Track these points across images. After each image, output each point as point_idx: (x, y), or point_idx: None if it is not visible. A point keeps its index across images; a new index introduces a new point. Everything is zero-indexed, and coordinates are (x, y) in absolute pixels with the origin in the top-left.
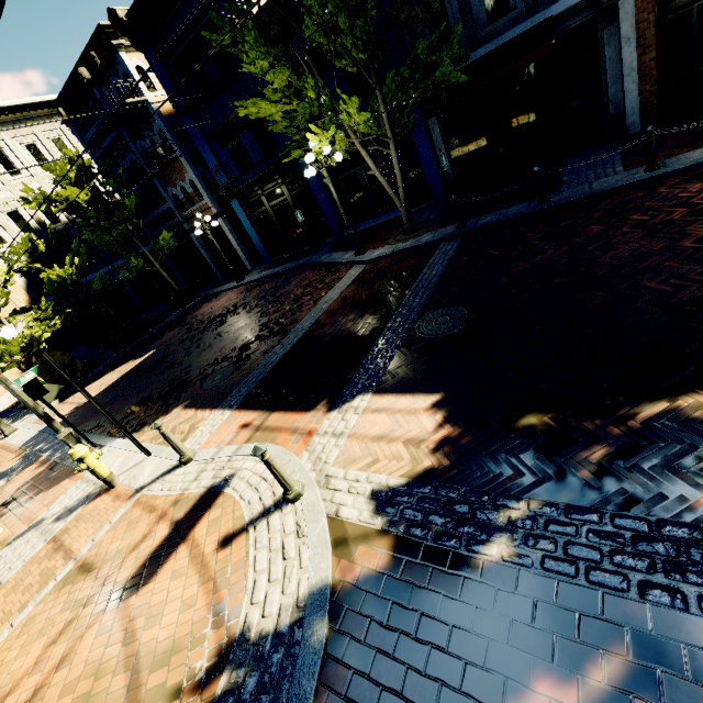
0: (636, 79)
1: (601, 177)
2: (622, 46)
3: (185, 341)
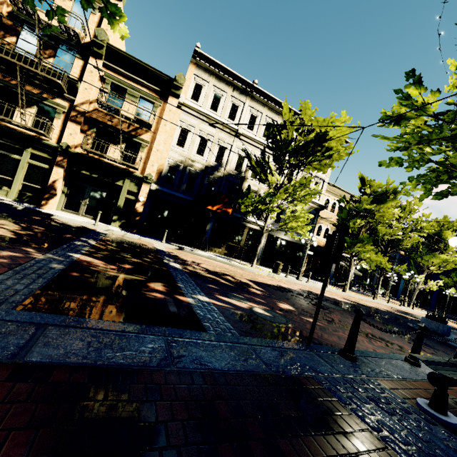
0: None
1: None
2: None
3: None
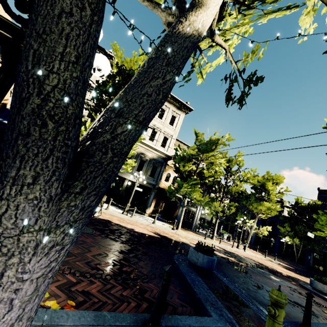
0: None
1: None
2: None
3: None
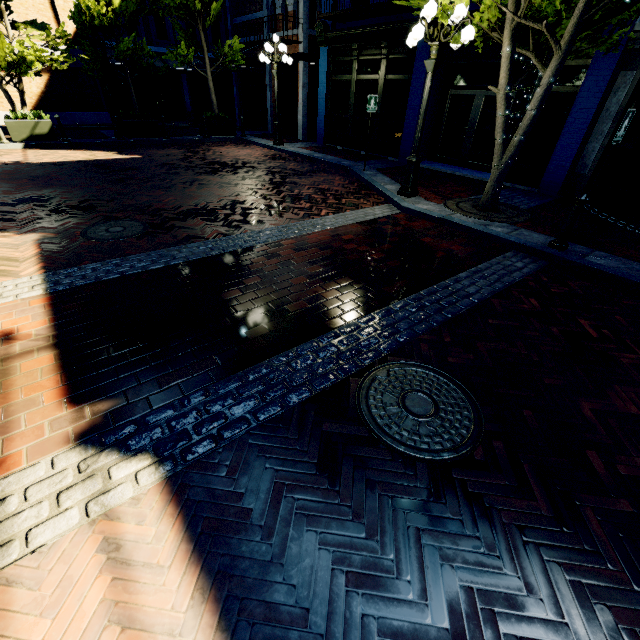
0: None
1: None
2: None
3: (166, 165)
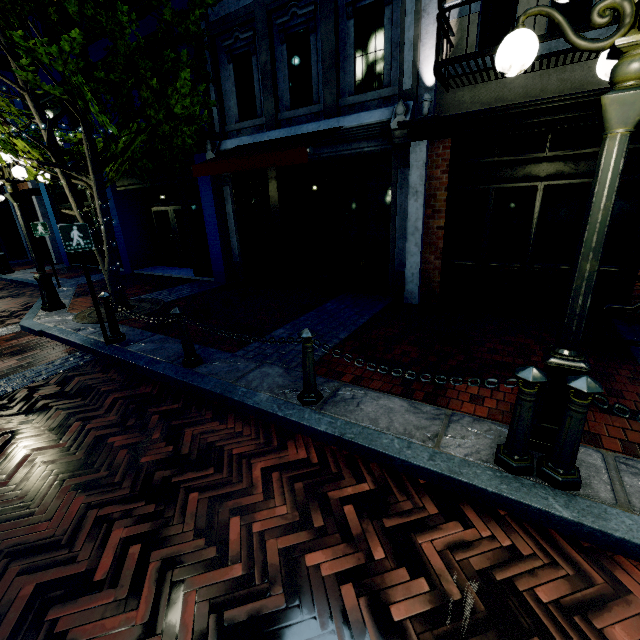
0: (420, 242)
1: (282, 361)
2: (409, 197)
3: None
